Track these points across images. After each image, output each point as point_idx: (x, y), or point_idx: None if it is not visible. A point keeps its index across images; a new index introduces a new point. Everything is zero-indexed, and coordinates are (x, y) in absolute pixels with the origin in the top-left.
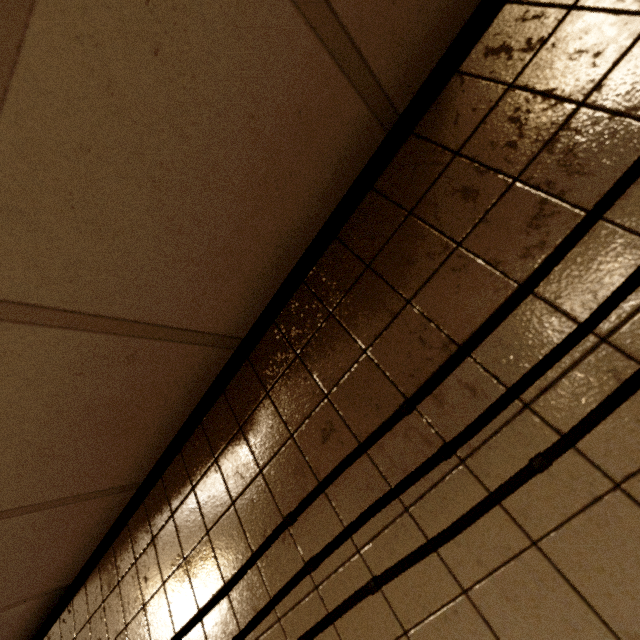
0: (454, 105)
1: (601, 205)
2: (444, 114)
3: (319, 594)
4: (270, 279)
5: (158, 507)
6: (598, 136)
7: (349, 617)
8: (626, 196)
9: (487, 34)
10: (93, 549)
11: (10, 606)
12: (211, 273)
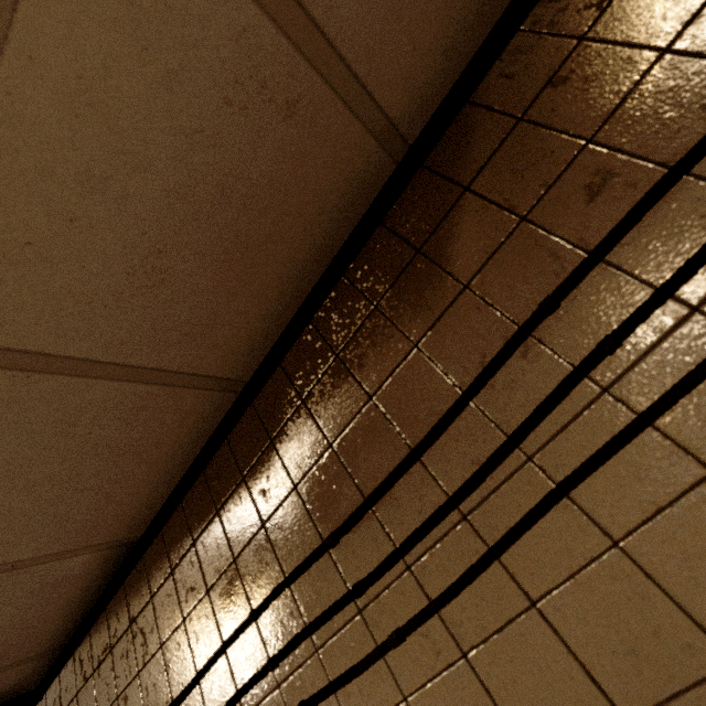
0: None
1: None
2: None
3: (613, 396)
4: (468, 32)
5: (278, 401)
6: None
7: (688, 405)
8: None
9: None
10: (173, 486)
11: (69, 553)
12: None
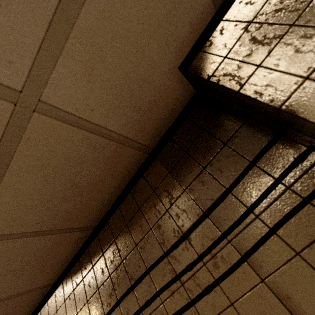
0: (105, 234)
1: (113, 307)
2: (103, 235)
3: None
4: (60, 268)
5: None
6: (123, 276)
7: None
8: (123, 302)
9: (114, 215)
10: None
11: None
12: (33, 278)
